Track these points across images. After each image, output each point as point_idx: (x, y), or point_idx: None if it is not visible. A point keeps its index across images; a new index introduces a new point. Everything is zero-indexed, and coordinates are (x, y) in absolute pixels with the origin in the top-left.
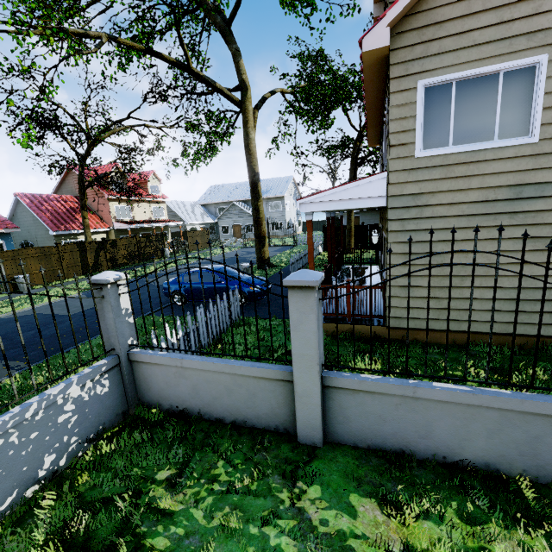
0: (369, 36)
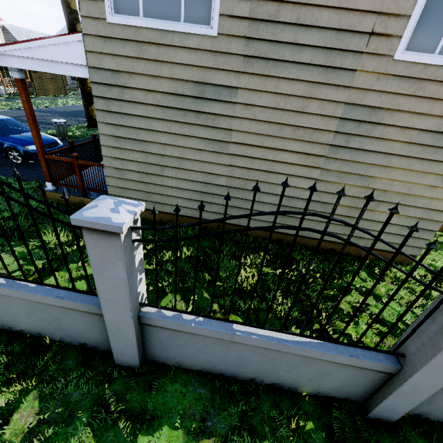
0: None
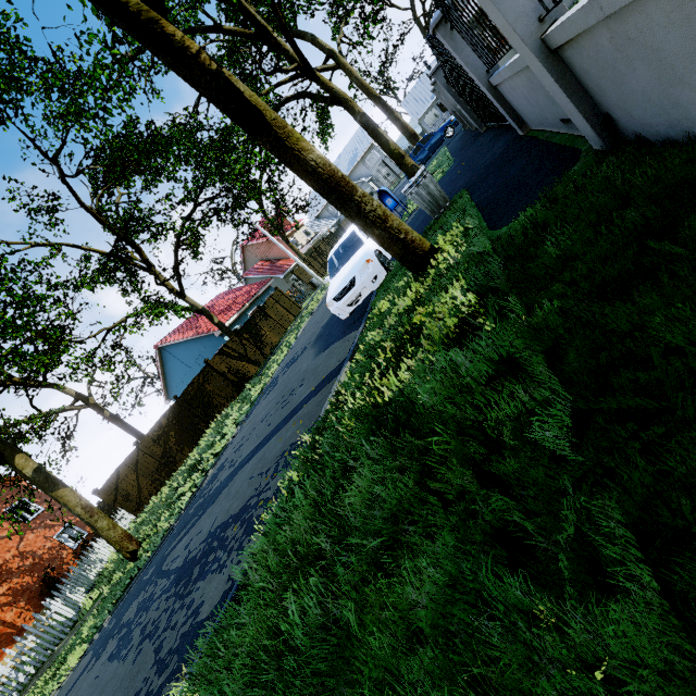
0: None
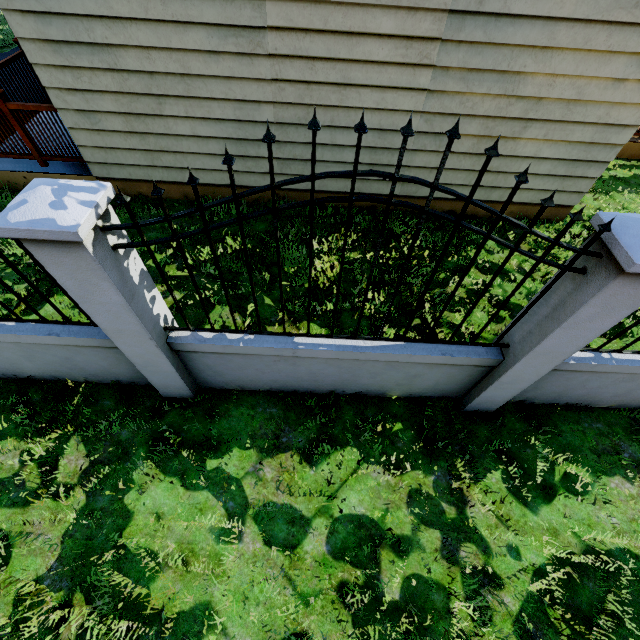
0: None
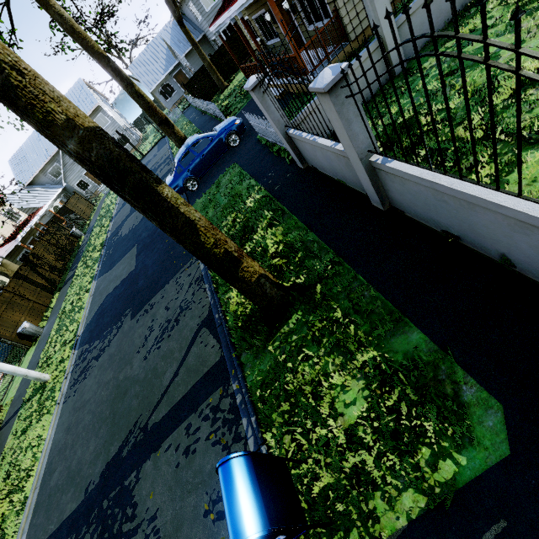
0: None
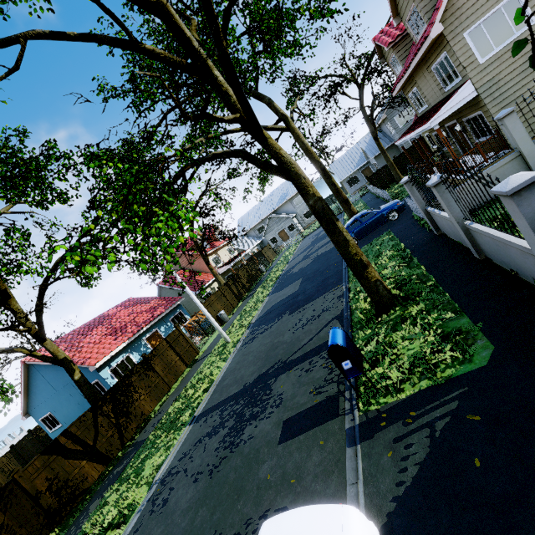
0: (432, 31)
